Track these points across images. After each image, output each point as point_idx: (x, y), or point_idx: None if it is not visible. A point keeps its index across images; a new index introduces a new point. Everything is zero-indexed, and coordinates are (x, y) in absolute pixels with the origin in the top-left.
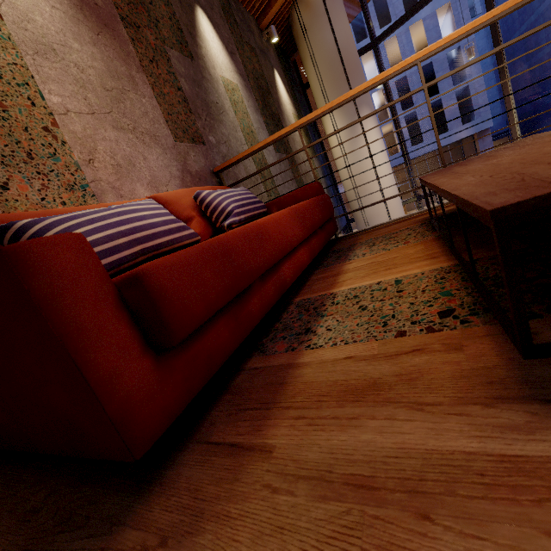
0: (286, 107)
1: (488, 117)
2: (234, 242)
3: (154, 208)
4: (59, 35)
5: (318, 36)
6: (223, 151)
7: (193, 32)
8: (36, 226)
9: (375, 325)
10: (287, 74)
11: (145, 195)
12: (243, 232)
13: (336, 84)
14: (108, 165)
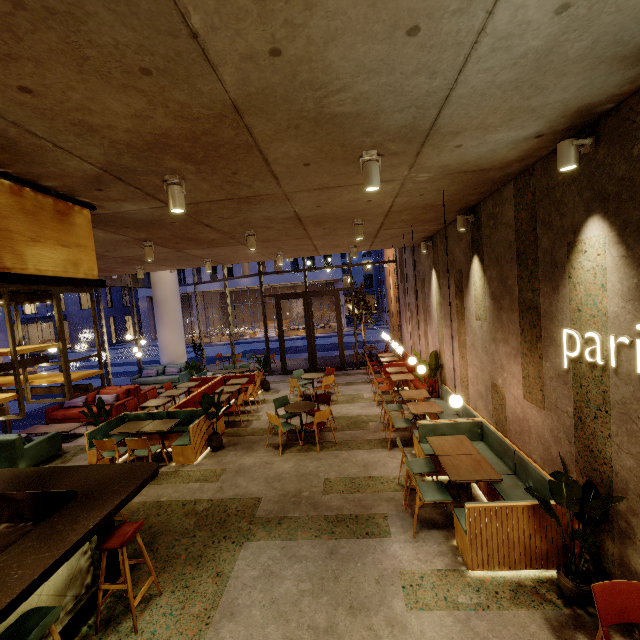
0: None
1: (340, 271)
2: None
3: None
4: None
5: None
6: None
7: None
8: None
9: None
10: None
11: None
12: None
13: None
14: None
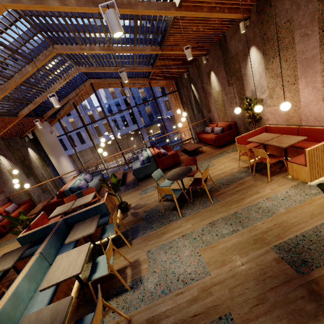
0: (33, 158)
1: (141, 123)
2: None
3: None
4: None
5: (43, 138)
6: (9, 190)
7: None
8: None
9: None
10: (35, 143)
11: None
12: None
13: (51, 150)
14: None
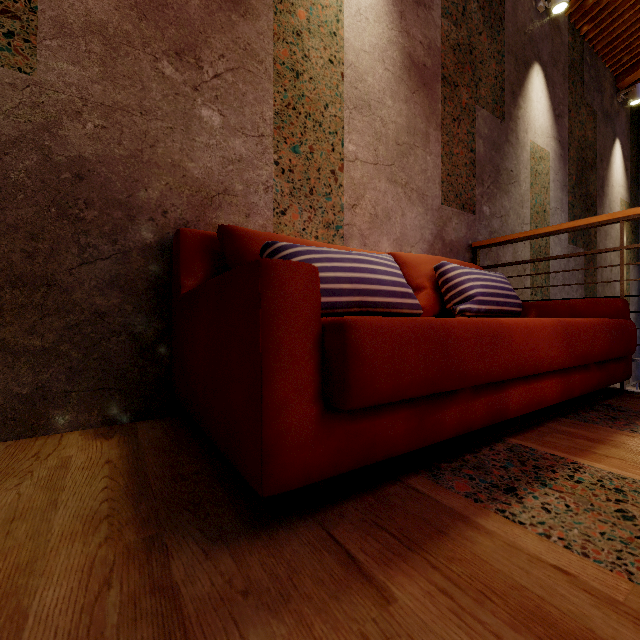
0: (613, 189)
1: None
2: (459, 332)
3: (389, 266)
4: (380, 93)
5: None
6: (494, 225)
7: (517, 91)
8: (289, 250)
9: (639, 556)
10: (637, 147)
11: (386, 250)
12: (476, 324)
13: None
14: (367, 213)
